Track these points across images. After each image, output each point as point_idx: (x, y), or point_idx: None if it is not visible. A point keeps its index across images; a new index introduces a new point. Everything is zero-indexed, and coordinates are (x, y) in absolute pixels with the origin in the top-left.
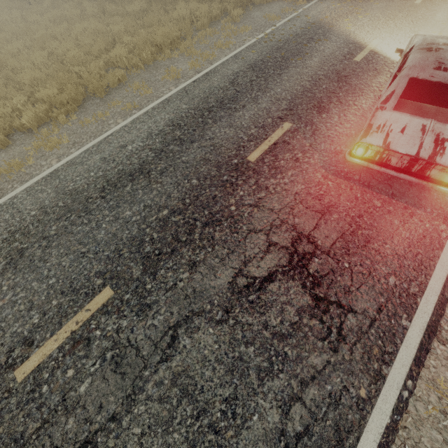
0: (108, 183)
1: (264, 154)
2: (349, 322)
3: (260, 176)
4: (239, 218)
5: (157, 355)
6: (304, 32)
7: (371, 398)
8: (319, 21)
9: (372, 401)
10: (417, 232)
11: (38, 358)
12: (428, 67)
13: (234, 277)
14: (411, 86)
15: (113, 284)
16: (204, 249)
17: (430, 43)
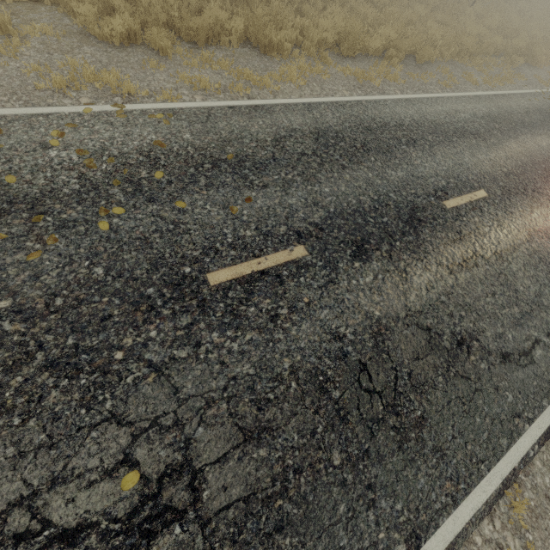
0: (457, 130)
1: None
2: None
3: None
4: None
5: (522, 237)
6: None
7: None
8: None
9: None
10: None
11: (454, 203)
12: None
13: None
14: None
15: (485, 190)
16: (536, 203)
17: None
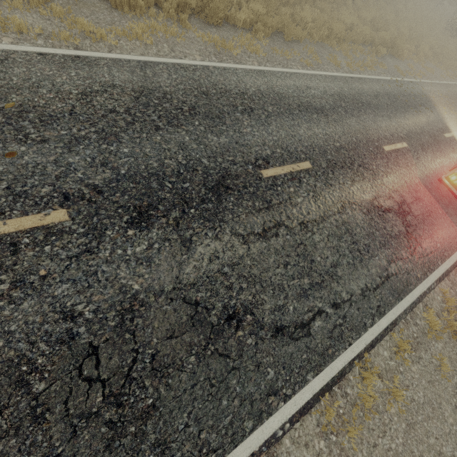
0: (301, 104)
1: (392, 151)
2: (419, 249)
3: (389, 161)
4: (377, 174)
5: (335, 208)
6: (419, 97)
7: (421, 279)
8: (429, 96)
9: (421, 280)
10: (453, 234)
11: (273, 172)
12: None
13: (373, 199)
14: None
15: (311, 162)
16: (359, 177)
17: None
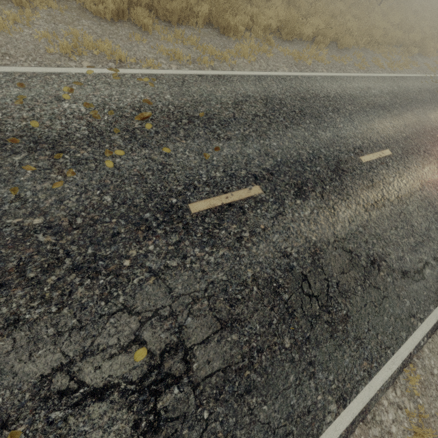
0: (369, 103)
1: None
2: None
3: None
4: None
5: (416, 186)
6: None
7: None
8: None
9: None
10: None
11: (368, 158)
12: None
13: None
14: None
15: (390, 150)
16: (426, 161)
17: None
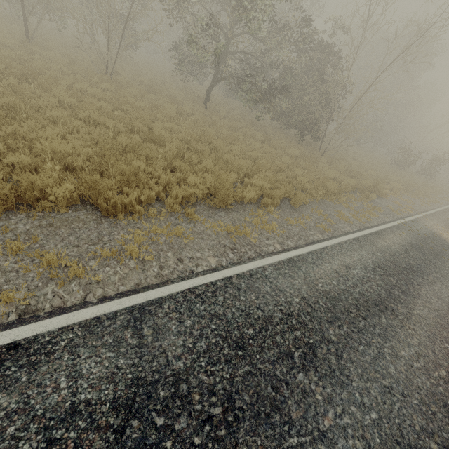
0: (358, 302)
1: None
2: None
3: None
4: None
5: None
6: (433, 237)
7: None
8: (438, 234)
9: None
10: None
11: None
12: None
13: None
14: None
15: None
16: None
17: None
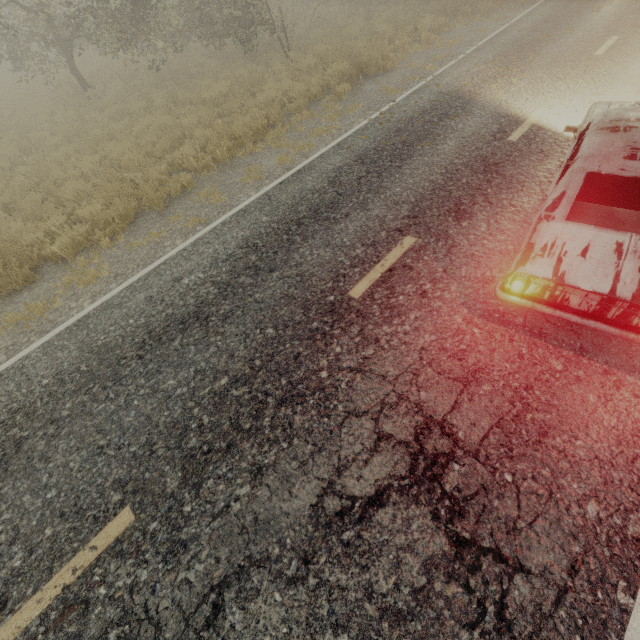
0: (150, 335)
1: (375, 286)
2: (518, 592)
3: (367, 320)
4: (333, 391)
5: None
6: (434, 107)
7: None
8: (456, 90)
9: None
10: (631, 417)
11: (8, 634)
12: (615, 156)
13: (321, 496)
14: (594, 179)
15: (135, 503)
16: (277, 444)
17: (615, 120)
